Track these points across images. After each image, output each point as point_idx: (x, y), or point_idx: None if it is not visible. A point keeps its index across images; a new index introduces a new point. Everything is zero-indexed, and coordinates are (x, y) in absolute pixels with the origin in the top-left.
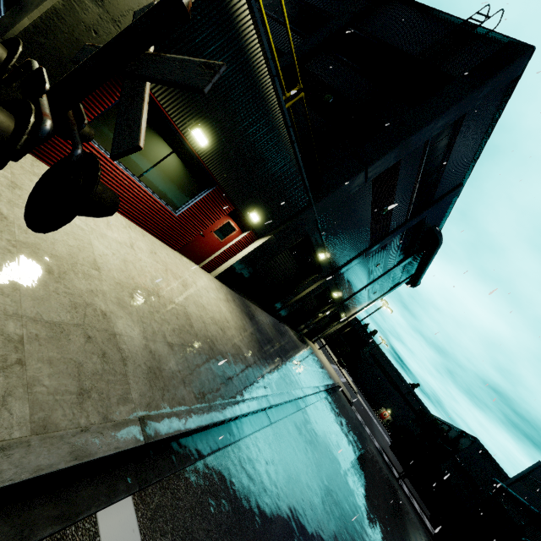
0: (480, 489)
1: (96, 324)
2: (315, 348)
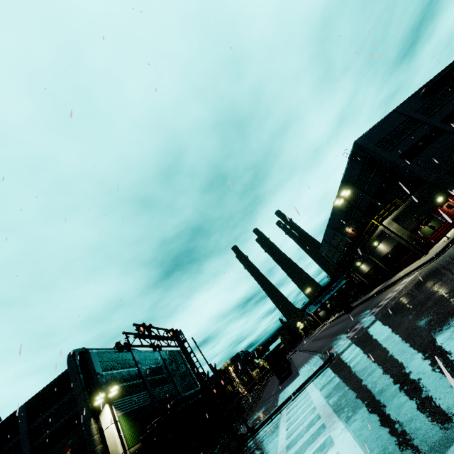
0: None
1: None
2: None
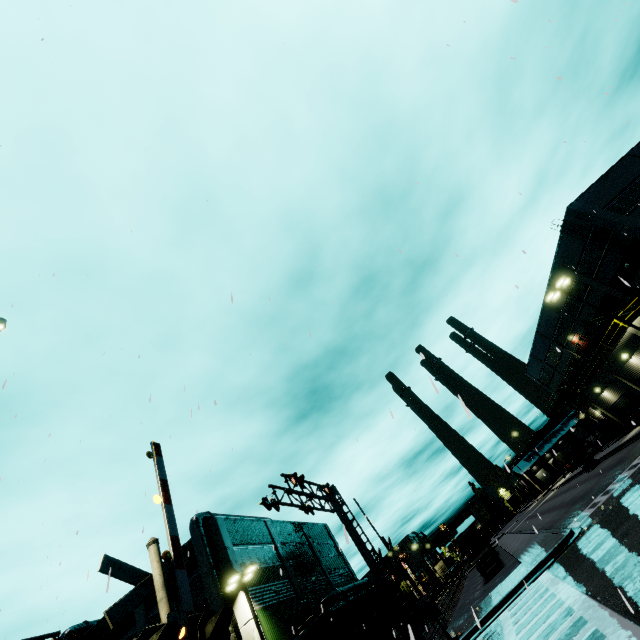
0: None
1: None
2: None
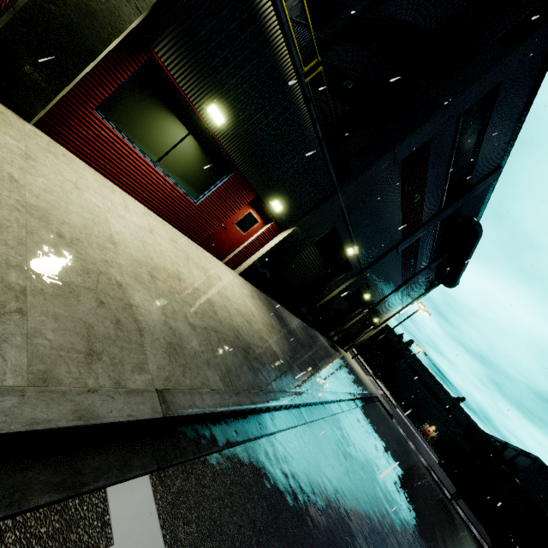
0: (547, 515)
1: (110, 292)
2: (348, 357)
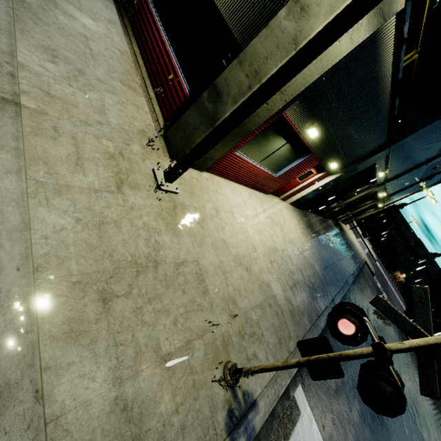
0: None
1: (268, 294)
2: (347, 229)
